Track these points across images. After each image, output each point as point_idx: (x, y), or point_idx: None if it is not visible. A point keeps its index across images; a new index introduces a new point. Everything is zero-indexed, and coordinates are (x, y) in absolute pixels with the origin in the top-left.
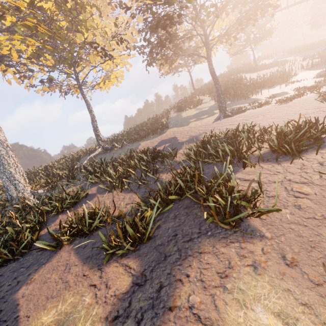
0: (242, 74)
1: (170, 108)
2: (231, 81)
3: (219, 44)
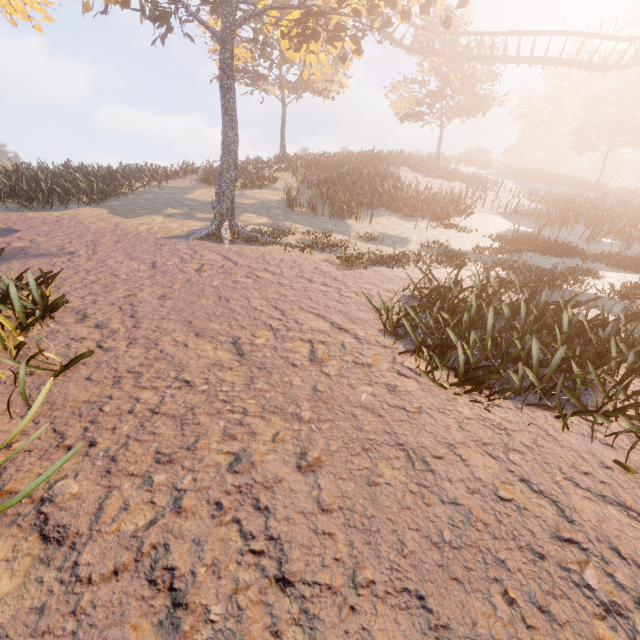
0: (406, 170)
1: (202, 166)
2: (367, 171)
3: (318, 41)
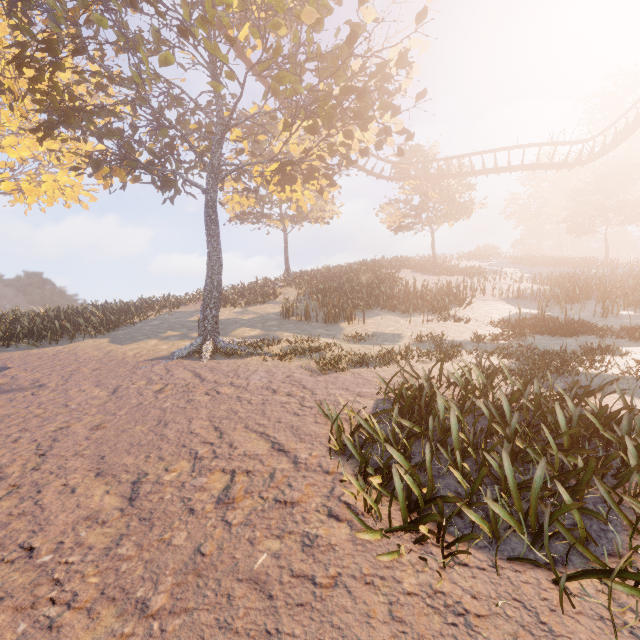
0: (406, 271)
1: None
2: (367, 277)
3: (298, 182)
